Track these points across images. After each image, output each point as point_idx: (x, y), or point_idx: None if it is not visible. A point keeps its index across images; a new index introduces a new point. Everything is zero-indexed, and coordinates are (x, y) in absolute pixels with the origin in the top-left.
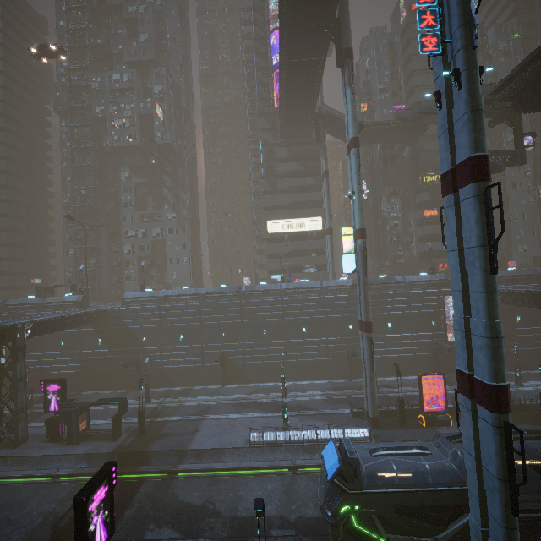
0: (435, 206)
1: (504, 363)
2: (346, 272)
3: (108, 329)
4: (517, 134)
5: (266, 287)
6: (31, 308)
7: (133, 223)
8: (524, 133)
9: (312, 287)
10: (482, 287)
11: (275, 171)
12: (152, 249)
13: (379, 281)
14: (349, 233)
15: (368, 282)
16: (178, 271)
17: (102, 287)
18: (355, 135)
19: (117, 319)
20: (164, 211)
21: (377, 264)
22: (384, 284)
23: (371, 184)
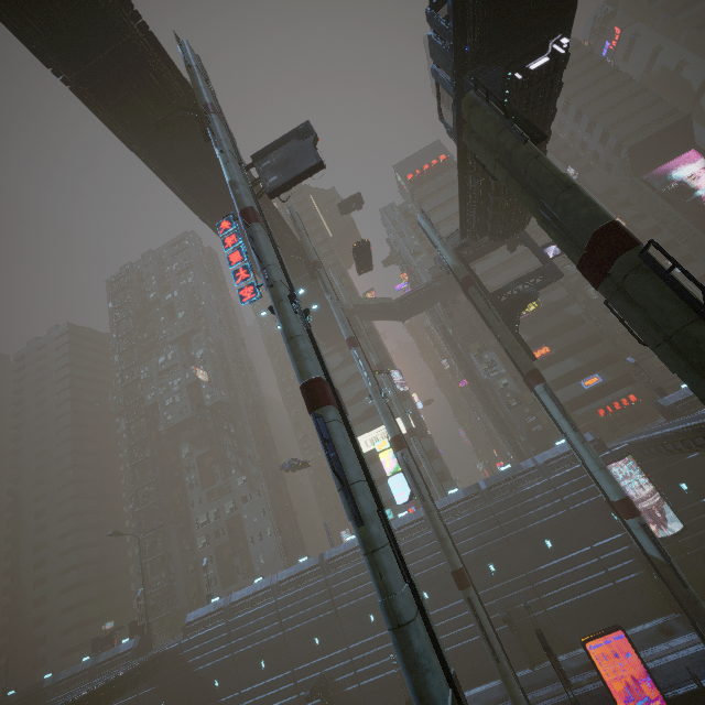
0: (542, 342)
1: (424, 672)
2: (400, 502)
3: (171, 682)
4: (533, 252)
5: (353, 544)
6: (83, 677)
7: (202, 506)
8: (543, 246)
9: (412, 522)
10: (361, 547)
11: (336, 382)
12: (229, 531)
13: (500, 479)
14: (385, 447)
15: (432, 507)
16: (264, 551)
17: (179, 609)
18: (348, 336)
19: (179, 661)
20: (232, 478)
21: (510, 444)
22: (509, 480)
23: (452, 349)
